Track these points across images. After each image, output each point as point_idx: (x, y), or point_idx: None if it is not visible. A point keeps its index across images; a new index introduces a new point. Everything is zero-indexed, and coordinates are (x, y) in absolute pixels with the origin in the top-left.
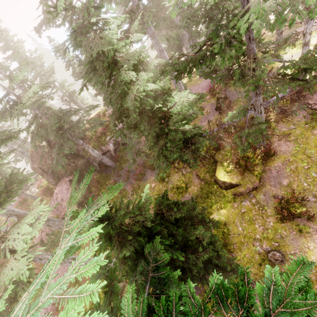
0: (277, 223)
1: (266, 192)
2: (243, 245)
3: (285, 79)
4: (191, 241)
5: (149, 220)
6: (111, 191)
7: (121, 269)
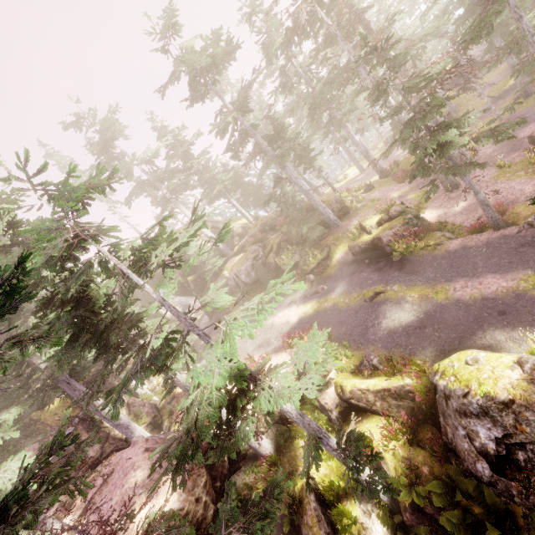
0: None
1: None
2: None
3: None
4: None
5: None
6: None
7: None
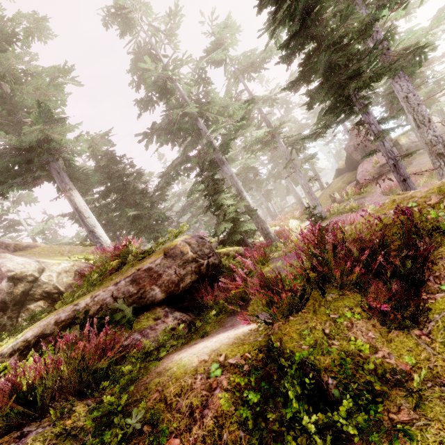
0: None
1: None
2: None
3: None
4: None
5: None
6: None
7: None
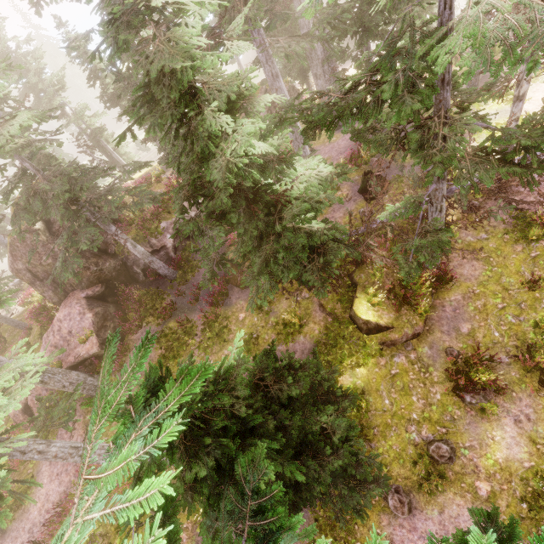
0: (447, 396)
1: (433, 344)
2: (390, 430)
3: (491, 159)
4: (312, 434)
5: (243, 402)
6: (187, 380)
7: (188, 501)
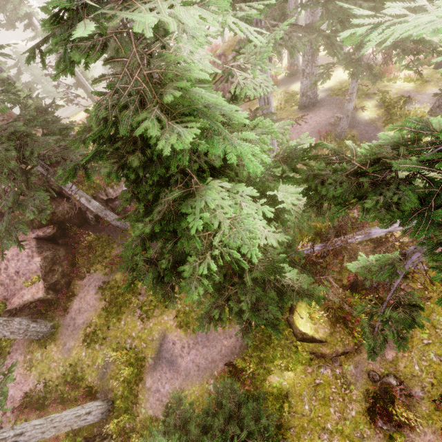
0: (362, 415)
1: (359, 364)
2: (304, 433)
3: None
4: None
5: None
6: None
7: None
